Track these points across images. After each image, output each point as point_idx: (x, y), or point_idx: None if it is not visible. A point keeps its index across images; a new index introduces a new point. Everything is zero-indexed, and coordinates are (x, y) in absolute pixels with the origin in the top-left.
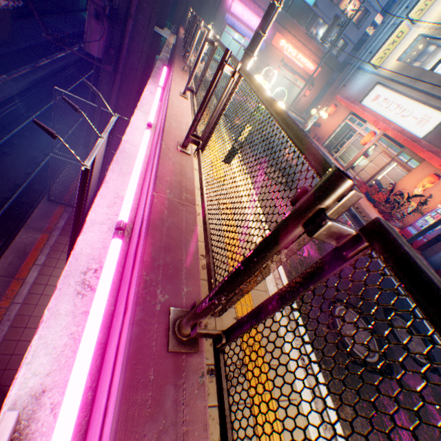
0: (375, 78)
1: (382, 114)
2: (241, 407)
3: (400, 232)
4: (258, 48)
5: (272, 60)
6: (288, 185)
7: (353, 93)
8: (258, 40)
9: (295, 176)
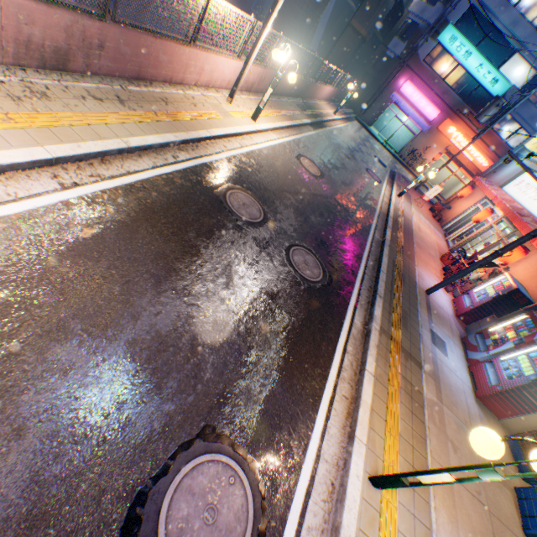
0: (526, 164)
1: (515, 198)
2: (117, 108)
3: (453, 299)
4: (270, 22)
5: (434, 145)
6: (316, 178)
7: (499, 178)
8: (270, 17)
9: (339, 187)
